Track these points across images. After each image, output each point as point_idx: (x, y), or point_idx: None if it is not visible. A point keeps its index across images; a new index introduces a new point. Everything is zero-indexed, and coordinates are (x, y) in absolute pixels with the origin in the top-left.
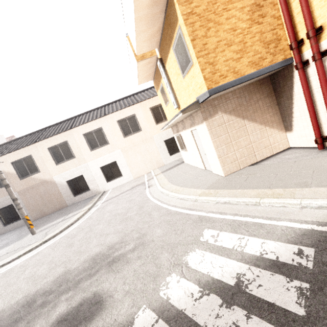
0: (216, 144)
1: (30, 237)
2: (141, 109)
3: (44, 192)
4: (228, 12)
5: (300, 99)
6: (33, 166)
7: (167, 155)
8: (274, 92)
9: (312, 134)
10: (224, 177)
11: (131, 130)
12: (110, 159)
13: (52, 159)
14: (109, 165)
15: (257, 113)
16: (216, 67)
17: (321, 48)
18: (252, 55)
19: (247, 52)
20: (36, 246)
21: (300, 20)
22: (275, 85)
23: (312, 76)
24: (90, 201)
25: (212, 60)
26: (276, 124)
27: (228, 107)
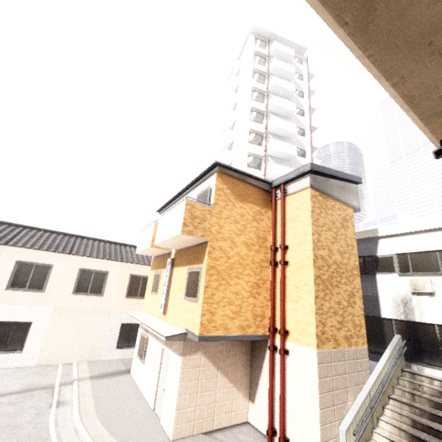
0: (182, 390)
1: None
2: (121, 270)
3: None
4: (238, 279)
5: (266, 375)
6: None
7: (113, 346)
8: (251, 352)
9: (267, 418)
10: (171, 441)
11: (89, 288)
12: (26, 315)
13: None
14: (14, 324)
15: (231, 367)
16: (214, 318)
17: (285, 345)
18: (243, 320)
19: (240, 316)
20: None
21: (279, 314)
22: (253, 346)
23: (277, 362)
24: None
25: (213, 310)
26: (243, 387)
27: (210, 350)
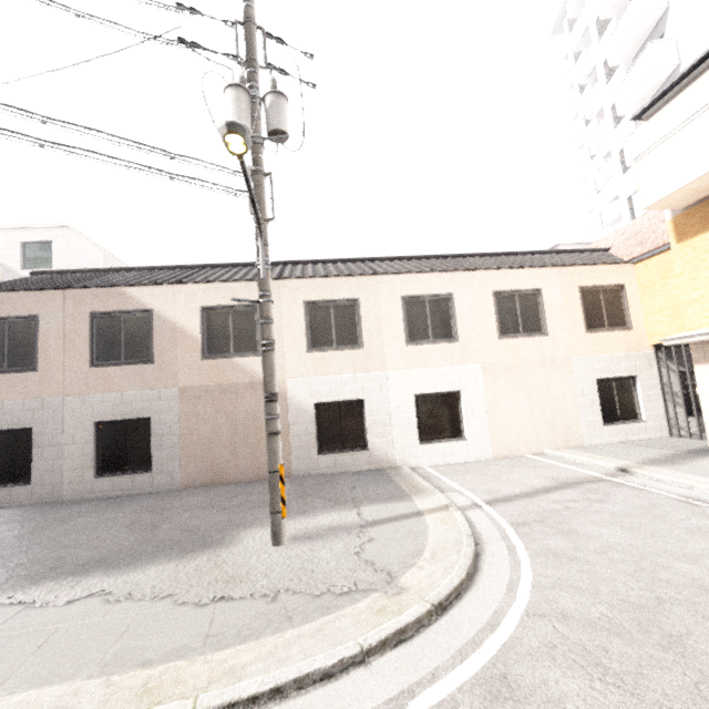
0: None
1: (275, 551)
2: (559, 282)
3: (246, 413)
4: None
5: None
6: (250, 336)
7: (597, 421)
8: None
9: None
10: None
11: (519, 325)
12: (448, 381)
13: (304, 331)
14: (436, 397)
15: None
16: None
17: None
18: None
19: None
20: (416, 617)
21: None
22: None
23: None
24: (391, 481)
25: None
26: None
27: None
